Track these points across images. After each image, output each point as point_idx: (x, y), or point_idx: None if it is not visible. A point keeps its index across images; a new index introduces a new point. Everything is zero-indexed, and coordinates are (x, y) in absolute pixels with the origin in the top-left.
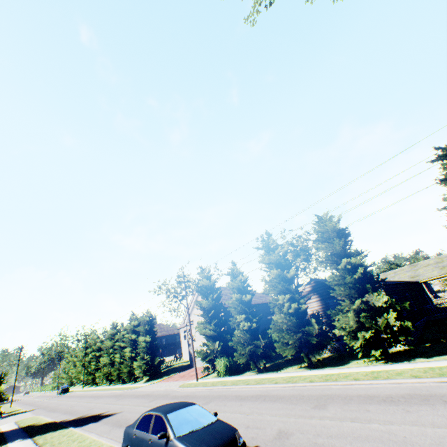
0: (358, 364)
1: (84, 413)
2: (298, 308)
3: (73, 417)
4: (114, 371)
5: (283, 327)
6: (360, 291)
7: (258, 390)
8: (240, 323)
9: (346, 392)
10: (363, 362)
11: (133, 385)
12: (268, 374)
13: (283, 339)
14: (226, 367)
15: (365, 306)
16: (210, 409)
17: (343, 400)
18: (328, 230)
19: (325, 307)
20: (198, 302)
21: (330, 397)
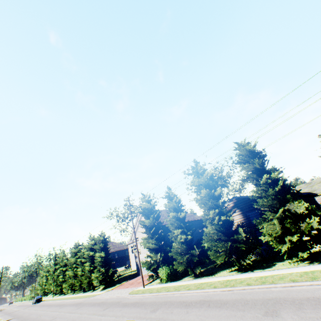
0: (285, 266)
1: None
2: (226, 220)
3: None
4: (77, 282)
5: (214, 238)
6: (280, 201)
7: (200, 295)
8: (177, 237)
9: (290, 295)
10: (288, 263)
11: (92, 294)
12: (205, 279)
13: (214, 248)
14: (168, 274)
15: (289, 214)
16: (158, 318)
17: (294, 305)
18: (248, 153)
19: (247, 219)
20: (142, 222)
21: (276, 302)
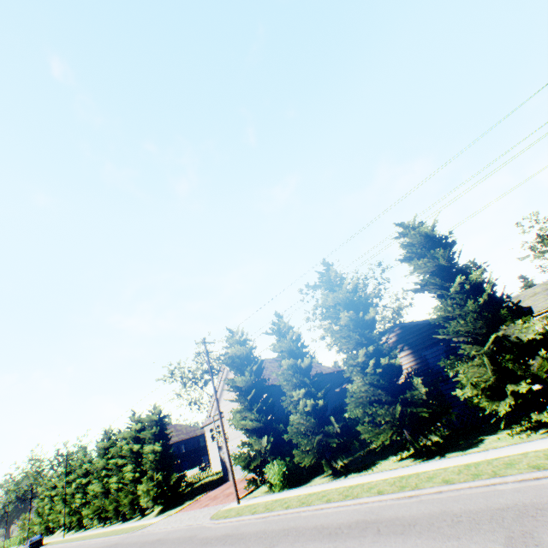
0: (504, 441)
1: None
2: (389, 365)
3: None
4: (110, 503)
5: (367, 400)
6: (488, 323)
7: (354, 512)
8: (298, 403)
9: (546, 498)
10: (509, 436)
11: (139, 524)
12: (355, 478)
13: (368, 418)
14: (283, 474)
15: (508, 343)
16: None
17: None
18: (422, 241)
19: (421, 362)
20: (230, 381)
21: (521, 513)
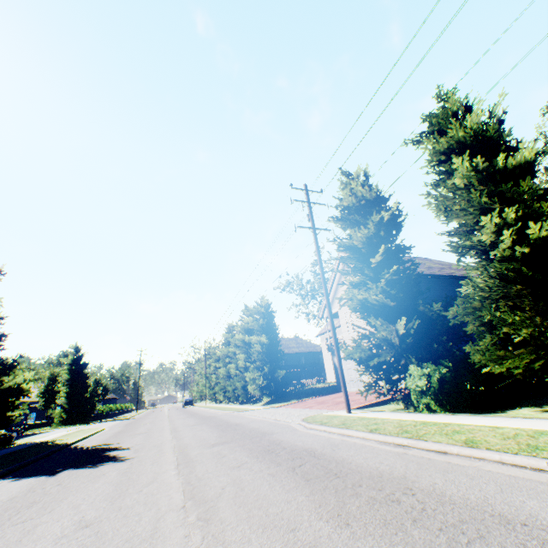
0: None
1: (115, 440)
2: None
3: (95, 443)
4: (229, 385)
5: None
6: None
7: None
8: (490, 250)
9: None
10: None
11: (244, 407)
12: None
13: None
14: (437, 385)
15: None
16: None
17: None
18: None
19: None
20: (342, 244)
21: None
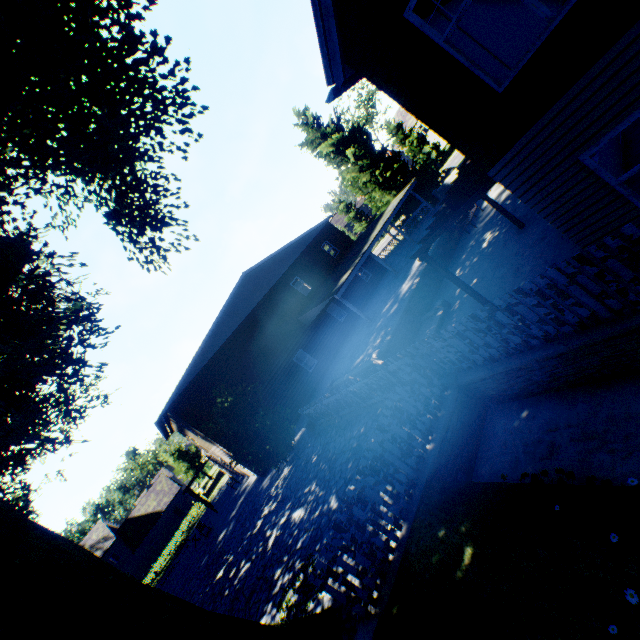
0: None
1: None
2: None
3: None
4: None
5: None
6: None
7: None
8: None
9: None
10: None
11: None
12: None
13: None
14: None
15: None
16: None
17: None
18: None
19: None
20: None
21: None
